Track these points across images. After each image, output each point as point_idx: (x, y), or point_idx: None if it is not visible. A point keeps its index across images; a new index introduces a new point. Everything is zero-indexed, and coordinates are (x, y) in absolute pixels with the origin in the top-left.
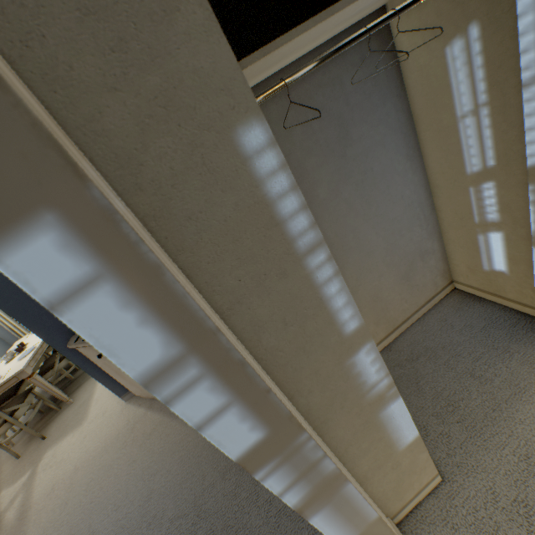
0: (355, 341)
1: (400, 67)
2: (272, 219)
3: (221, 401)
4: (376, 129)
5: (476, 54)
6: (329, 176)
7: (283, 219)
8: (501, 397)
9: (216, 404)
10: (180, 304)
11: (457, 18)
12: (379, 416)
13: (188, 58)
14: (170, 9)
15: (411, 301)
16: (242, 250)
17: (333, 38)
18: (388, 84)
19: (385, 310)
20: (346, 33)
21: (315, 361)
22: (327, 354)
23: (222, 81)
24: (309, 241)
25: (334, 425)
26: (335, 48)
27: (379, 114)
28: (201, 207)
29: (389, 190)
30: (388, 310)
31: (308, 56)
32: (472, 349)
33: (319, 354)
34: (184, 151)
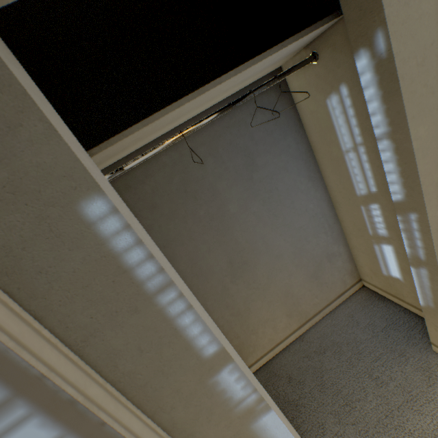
0: (216, 362)
1: (297, 110)
2: (120, 267)
3: (53, 435)
4: (279, 158)
5: (348, 107)
6: (239, 195)
7: (131, 267)
8: (394, 403)
9: (48, 437)
10: (3, 357)
11: (331, 80)
12: (252, 428)
13: (32, 156)
14: (14, 125)
15: (322, 296)
16: (93, 293)
17: (237, 92)
18: (287, 123)
19: (297, 304)
20: (248, 87)
21: (176, 381)
22: (187, 375)
23: (64, 170)
24: (159, 282)
25: (203, 437)
26: (225, 107)
27: (281, 146)
28: (51, 263)
29: (294, 204)
30: (299, 304)
31: (216, 106)
32: (373, 348)
33: (179, 374)
34: (32, 222)
